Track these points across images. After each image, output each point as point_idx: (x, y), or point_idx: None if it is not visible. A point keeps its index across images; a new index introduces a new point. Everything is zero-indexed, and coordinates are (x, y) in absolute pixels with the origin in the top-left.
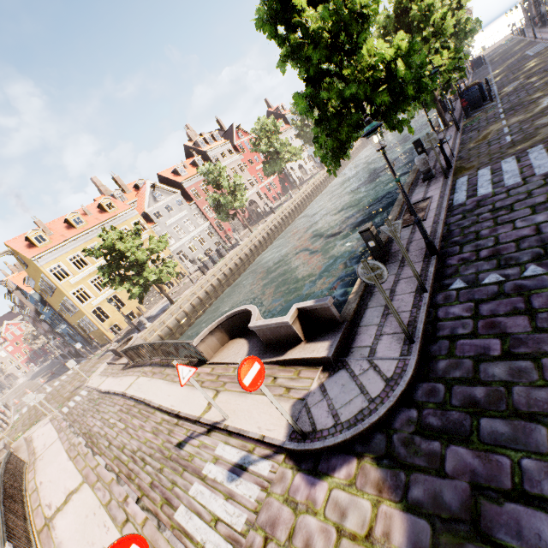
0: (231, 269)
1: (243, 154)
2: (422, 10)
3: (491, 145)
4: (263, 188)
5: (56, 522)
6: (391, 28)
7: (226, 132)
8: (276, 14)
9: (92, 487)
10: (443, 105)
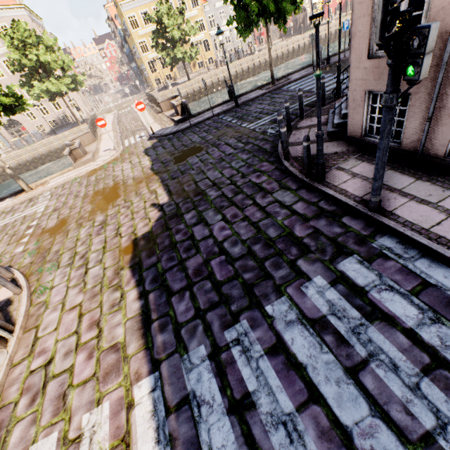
0: (237, 73)
1: None
2: None
3: None
4: None
5: (103, 136)
6: None
7: None
8: None
9: (114, 132)
10: None
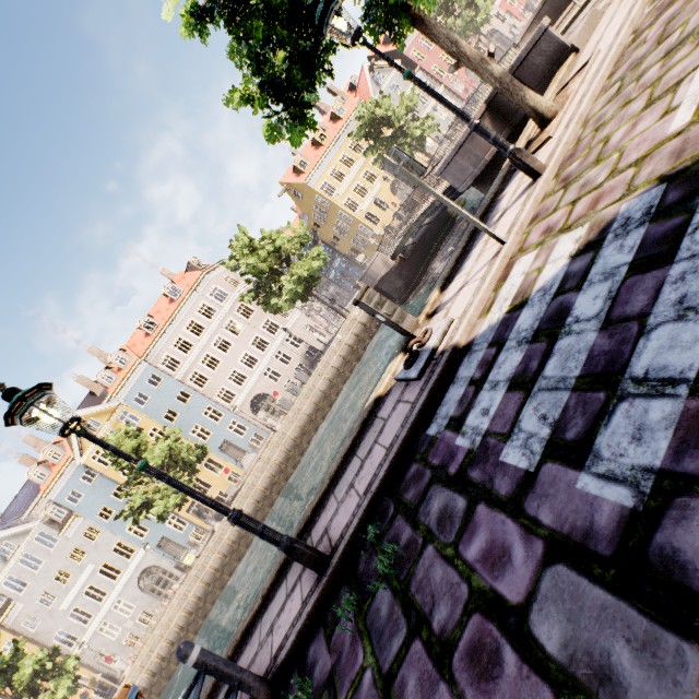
0: None
1: None
2: None
3: None
4: (502, 5)
5: None
6: None
7: None
8: None
9: None
10: None
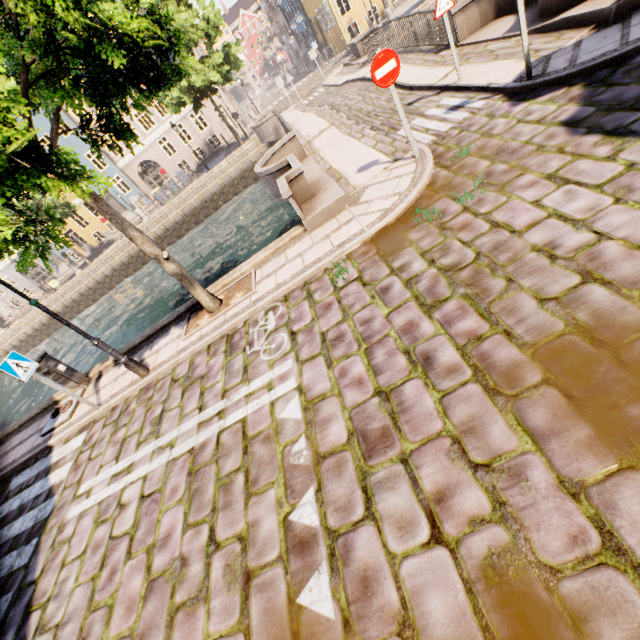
0: None
1: None
2: None
3: None
4: None
5: (314, 142)
6: None
7: None
8: None
9: (337, 128)
10: None
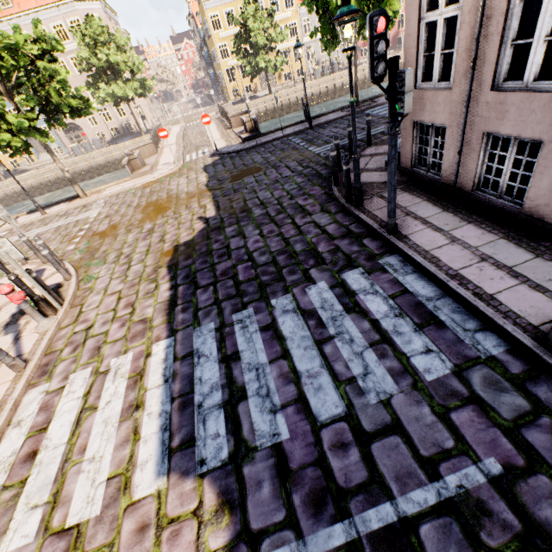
0: (328, 89)
1: None
2: None
3: None
4: None
5: (165, 149)
6: None
7: None
8: None
9: (177, 146)
10: None
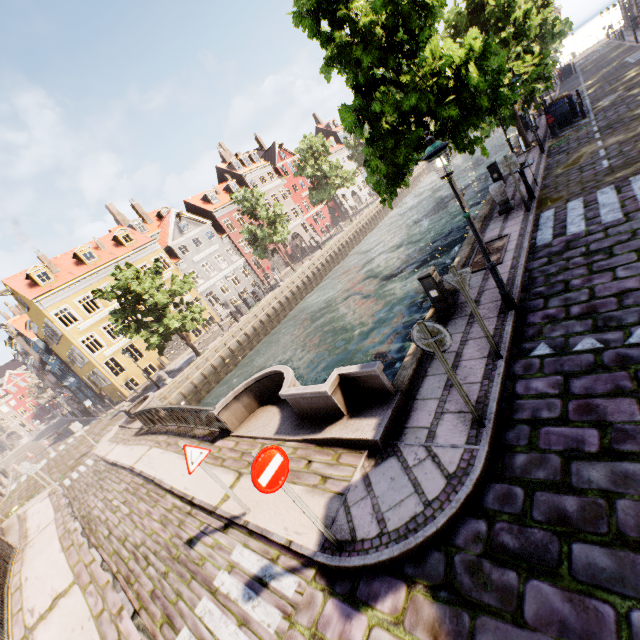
0: (269, 315)
1: (286, 178)
2: (501, 6)
3: (584, 172)
4: (309, 219)
5: (37, 635)
6: (463, 28)
7: (266, 152)
8: (318, 6)
9: (84, 591)
10: (524, 122)
